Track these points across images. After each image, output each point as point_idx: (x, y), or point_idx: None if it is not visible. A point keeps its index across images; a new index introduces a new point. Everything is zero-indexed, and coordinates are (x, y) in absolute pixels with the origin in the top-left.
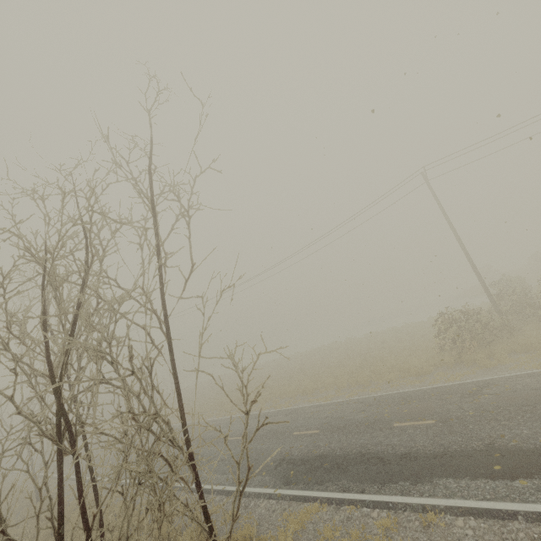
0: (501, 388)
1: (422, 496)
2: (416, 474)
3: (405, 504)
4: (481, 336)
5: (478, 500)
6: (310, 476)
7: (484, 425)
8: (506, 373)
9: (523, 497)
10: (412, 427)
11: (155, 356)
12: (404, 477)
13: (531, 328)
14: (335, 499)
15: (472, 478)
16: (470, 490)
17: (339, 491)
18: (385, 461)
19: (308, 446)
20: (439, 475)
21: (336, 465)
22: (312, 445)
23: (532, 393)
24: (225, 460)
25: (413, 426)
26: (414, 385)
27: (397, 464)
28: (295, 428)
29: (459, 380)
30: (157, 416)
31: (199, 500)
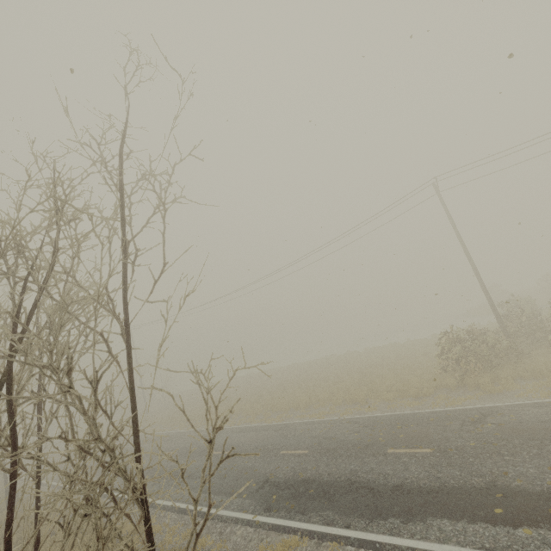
0: (506, 417)
1: (413, 538)
2: (408, 511)
3: (393, 545)
4: (486, 359)
5: (475, 549)
6: (293, 503)
7: (486, 459)
8: (512, 400)
9: (527, 549)
10: (407, 455)
11: (106, 368)
12: (395, 513)
13: (539, 353)
14: (317, 532)
15: (470, 521)
16: (467, 536)
17: (322, 524)
18: (375, 492)
19: (295, 468)
20: (433, 514)
21: (322, 492)
22: (299, 467)
23: (539, 426)
24: (206, 476)
25: (409, 454)
26: (413, 406)
27: (388, 497)
28: (283, 446)
29: (461, 405)
30: (100, 441)
31: (147, 542)
